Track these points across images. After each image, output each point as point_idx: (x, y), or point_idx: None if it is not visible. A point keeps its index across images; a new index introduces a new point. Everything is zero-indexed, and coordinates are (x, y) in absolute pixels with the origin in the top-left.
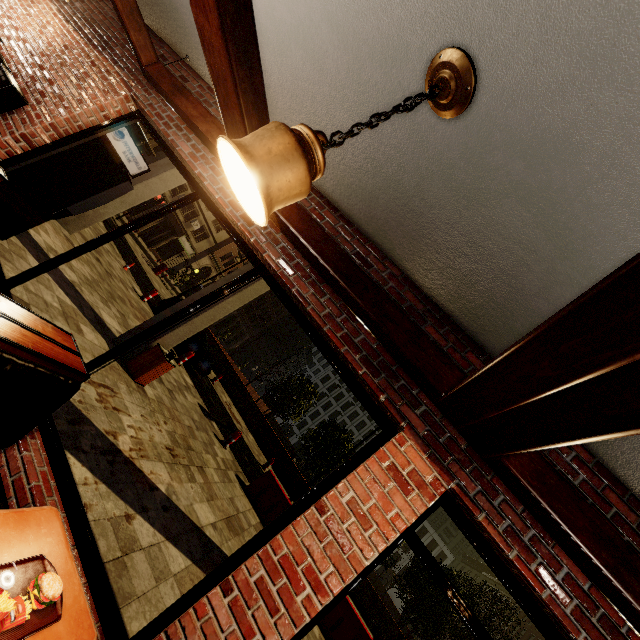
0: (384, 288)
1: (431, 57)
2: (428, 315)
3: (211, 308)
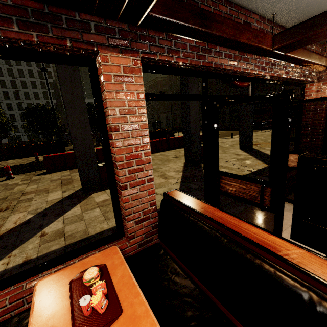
0: None
1: None
2: None
3: None
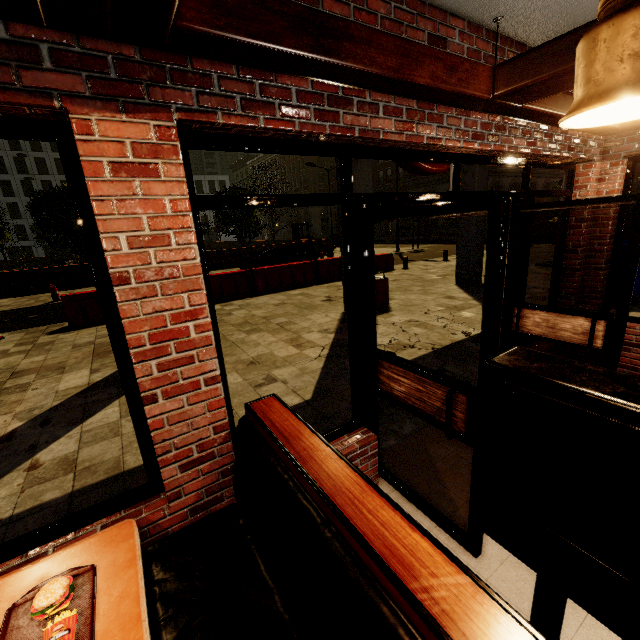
0: None
1: None
2: None
3: None
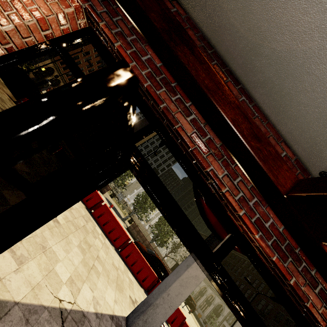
0: None
1: None
2: None
3: None
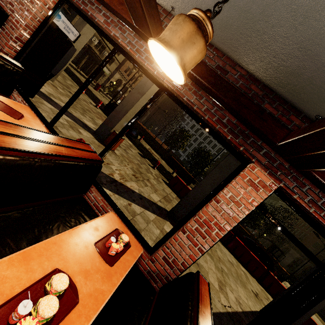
0: (237, 85)
1: None
2: (265, 97)
3: (132, 107)
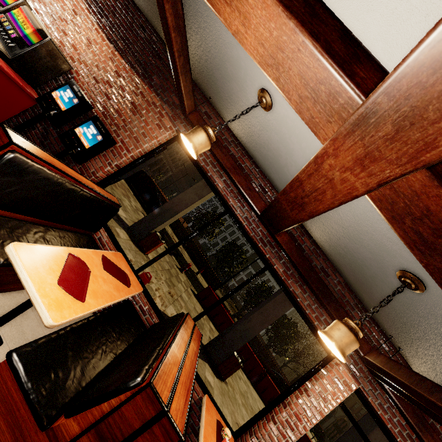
0: (335, 290)
1: (405, 269)
2: (355, 306)
3: (185, 208)
